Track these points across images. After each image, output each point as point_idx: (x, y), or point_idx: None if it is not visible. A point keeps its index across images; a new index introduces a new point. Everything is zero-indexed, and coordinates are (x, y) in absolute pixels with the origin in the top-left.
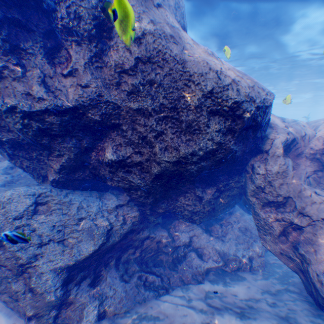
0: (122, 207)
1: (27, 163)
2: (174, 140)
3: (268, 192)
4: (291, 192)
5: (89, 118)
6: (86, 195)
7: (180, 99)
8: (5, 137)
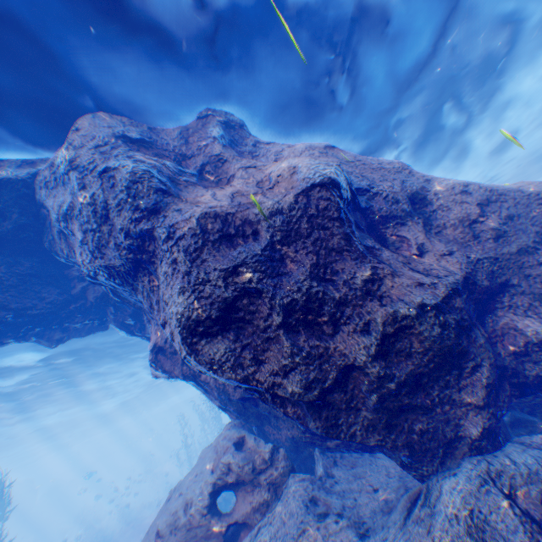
0: None
1: (420, 424)
2: None
3: None
4: None
5: (479, 286)
6: (520, 450)
7: None
8: (402, 372)
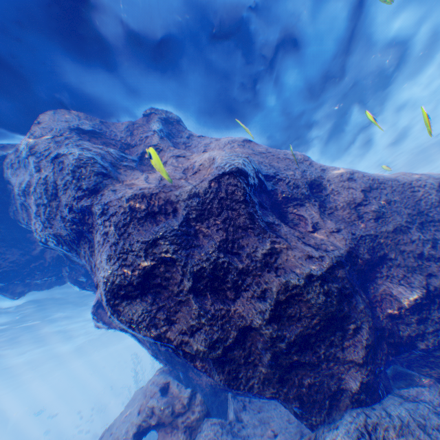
0: None
1: (309, 379)
2: None
3: None
4: None
5: (361, 259)
6: (396, 403)
7: (418, 204)
8: (292, 333)
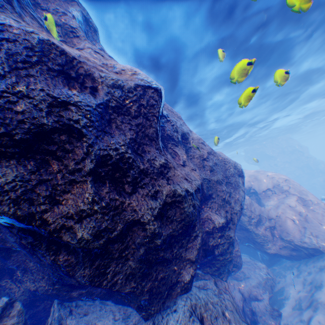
0: (217, 283)
1: (162, 273)
2: (234, 194)
3: (253, 216)
4: (258, 211)
5: (204, 191)
6: (198, 290)
7: (226, 171)
8: (166, 233)
